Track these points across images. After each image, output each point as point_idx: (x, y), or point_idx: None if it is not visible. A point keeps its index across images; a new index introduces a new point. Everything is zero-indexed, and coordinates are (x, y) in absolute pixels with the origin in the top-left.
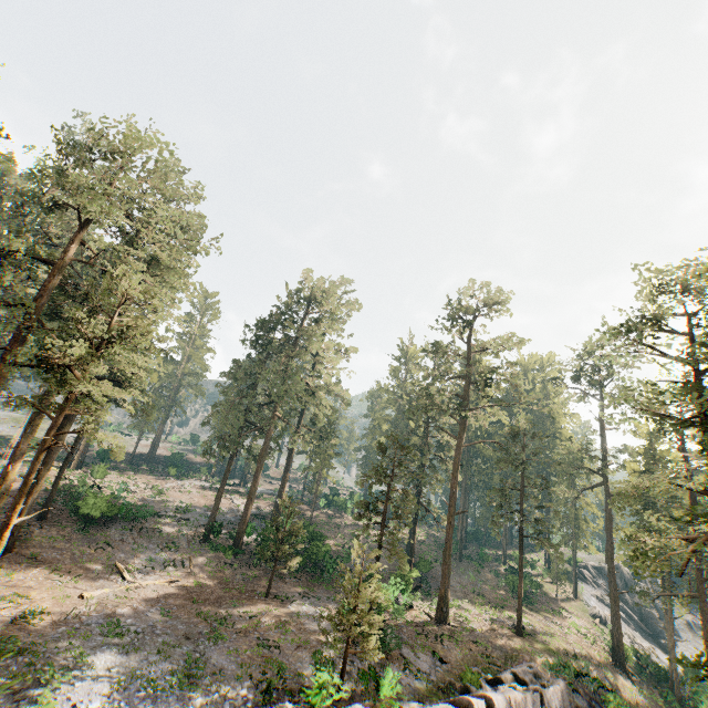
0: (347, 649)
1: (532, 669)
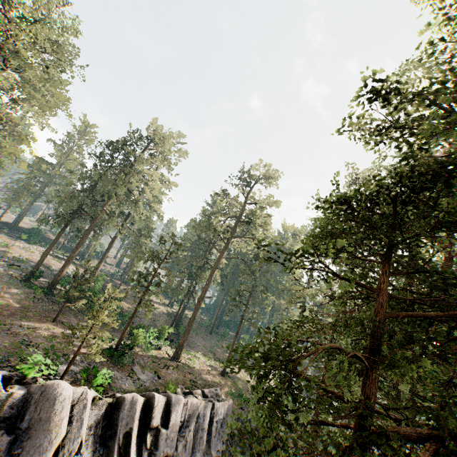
0: (78, 351)
1: (216, 391)
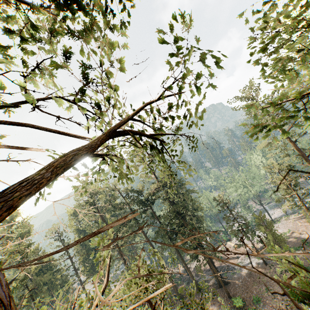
0: None
1: None
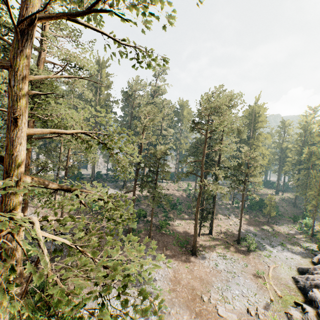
0: None
1: None
